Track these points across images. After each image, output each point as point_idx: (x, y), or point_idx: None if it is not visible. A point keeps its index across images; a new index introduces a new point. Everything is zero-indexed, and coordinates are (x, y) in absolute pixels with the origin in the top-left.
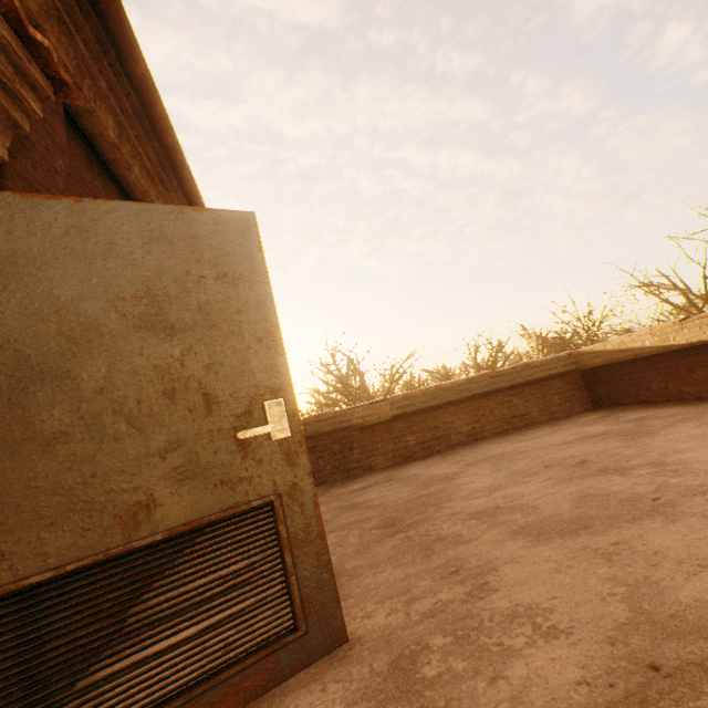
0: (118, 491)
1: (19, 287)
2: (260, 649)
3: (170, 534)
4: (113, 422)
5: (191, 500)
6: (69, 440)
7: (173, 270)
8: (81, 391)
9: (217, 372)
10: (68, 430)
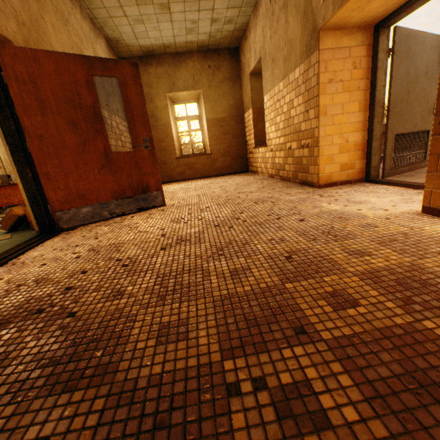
0: (414, 119)
1: (413, 61)
2: (420, 161)
3: (417, 131)
4: (416, 102)
5: (420, 125)
6: (412, 105)
7: (431, 59)
8: (415, 93)
9: (430, 93)
10: (412, 102)
